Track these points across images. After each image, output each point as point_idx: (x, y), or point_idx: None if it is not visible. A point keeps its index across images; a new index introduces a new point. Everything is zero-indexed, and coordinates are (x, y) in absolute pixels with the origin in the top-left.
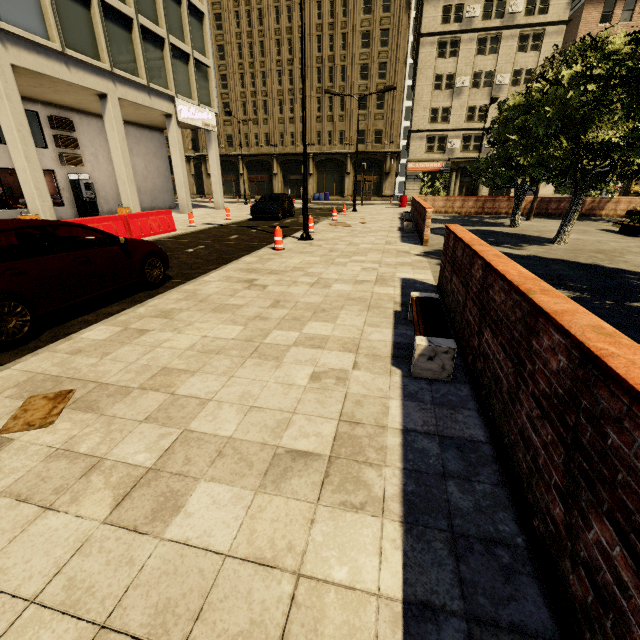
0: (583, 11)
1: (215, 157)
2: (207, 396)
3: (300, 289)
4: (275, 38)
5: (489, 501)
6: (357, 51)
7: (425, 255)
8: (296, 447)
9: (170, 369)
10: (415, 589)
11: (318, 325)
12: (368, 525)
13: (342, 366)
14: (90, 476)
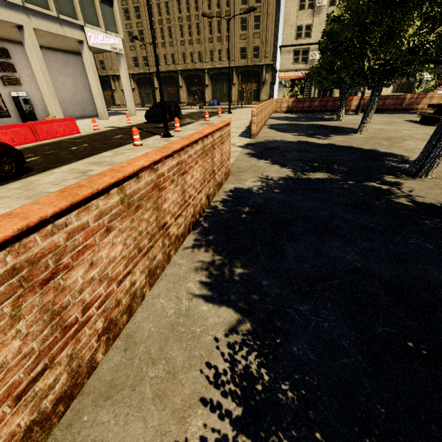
0: None
1: (125, 74)
2: None
3: None
4: None
5: None
6: None
7: (244, 146)
8: None
9: None
10: None
11: None
12: None
13: None
14: None
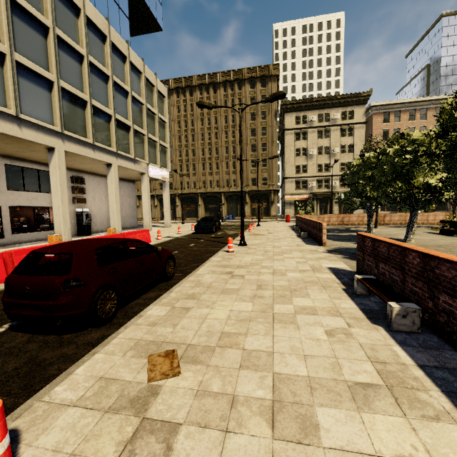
0: (373, 117)
1: (167, 196)
2: (268, 349)
3: (267, 277)
4: (201, 132)
5: None
6: (249, 138)
7: (329, 252)
8: (358, 380)
9: (227, 333)
10: None
11: (300, 300)
12: (453, 430)
13: (340, 325)
14: (236, 407)
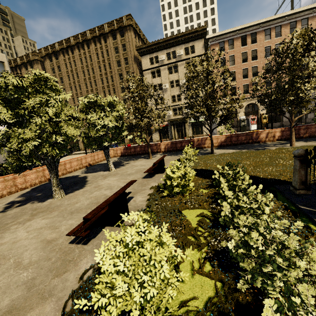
0: (210, 49)
1: None
2: None
3: None
4: (84, 82)
5: None
6: (118, 81)
7: None
8: None
9: None
10: None
11: None
12: None
13: None
14: None
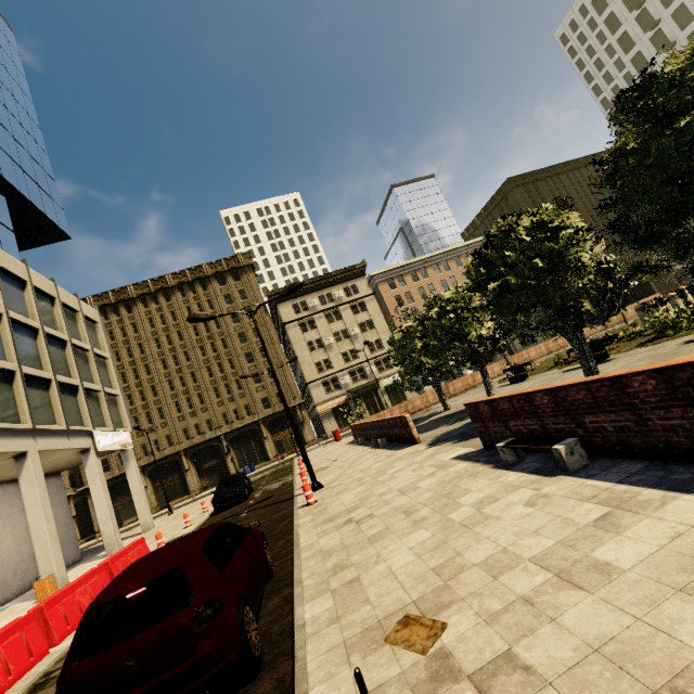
0: (378, 287)
1: (136, 473)
2: (498, 549)
3: (402, 499)
4: (159, 358)
5: (692, 469)
6: (238, 346)
7: (433, 445)
8: (594, 518)
9: (438, 565)
10: None
11: (467, 497)
12: (678, 503)
13: (530, 494)
14: (536, 601)
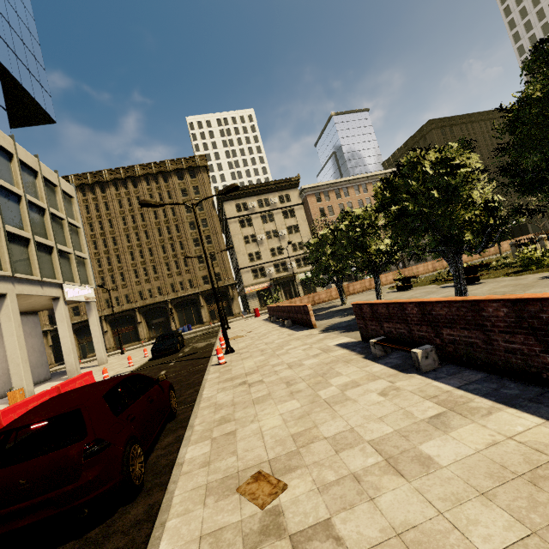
0: (307, 199)
1: (96, 321)
2: (347, 428)
3: (288, 372)
4: (124, 233)
5: (521, 387)
6: (188, 232)
7: (325, 332)
8: (430, 415)
9: (297, 433)
10: (544, 416)
11: (337, 379)
12: (502, 414)
13: (386, 385)
14: (363, 480)
